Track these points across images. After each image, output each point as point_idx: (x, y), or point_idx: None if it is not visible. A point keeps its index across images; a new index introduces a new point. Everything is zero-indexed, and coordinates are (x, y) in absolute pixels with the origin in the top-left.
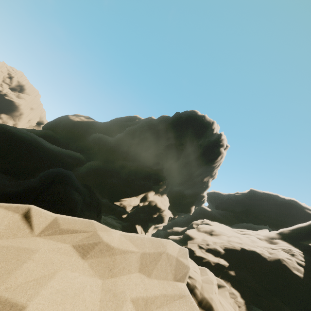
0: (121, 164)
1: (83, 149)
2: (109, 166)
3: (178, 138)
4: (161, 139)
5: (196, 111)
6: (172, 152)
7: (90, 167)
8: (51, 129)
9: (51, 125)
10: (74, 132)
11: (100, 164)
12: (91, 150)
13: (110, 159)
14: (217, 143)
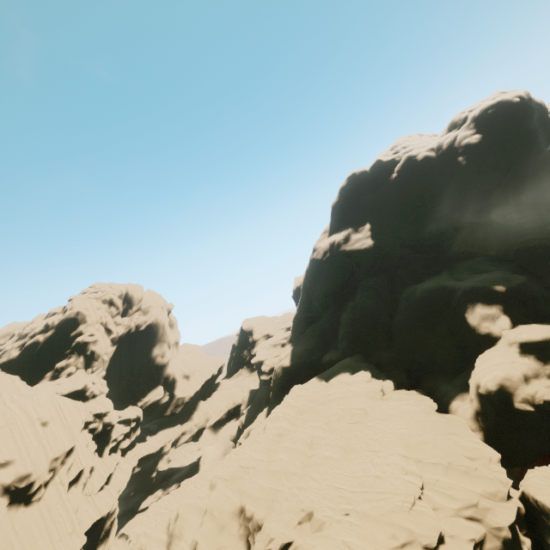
0: (542, 222)
1: (441, 255)
2: (542, 234)
3: (543, 149)
4: (530, 166)
5: (503, 100)
6: (549, 168)
7: (542, 249)
8: (350, 280)
9: (346, 277)
10: (394, 255)
11: (540, 240)
12: (451, 248)
13: (520, 230)
14: (546, 113)
